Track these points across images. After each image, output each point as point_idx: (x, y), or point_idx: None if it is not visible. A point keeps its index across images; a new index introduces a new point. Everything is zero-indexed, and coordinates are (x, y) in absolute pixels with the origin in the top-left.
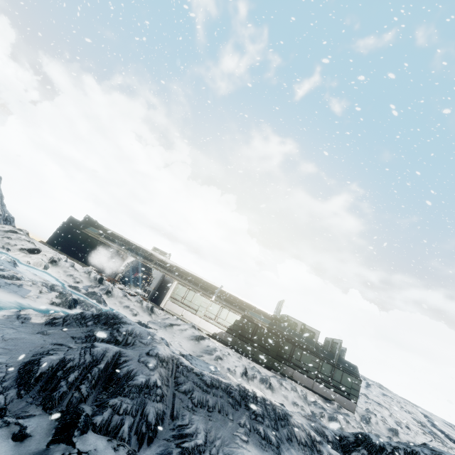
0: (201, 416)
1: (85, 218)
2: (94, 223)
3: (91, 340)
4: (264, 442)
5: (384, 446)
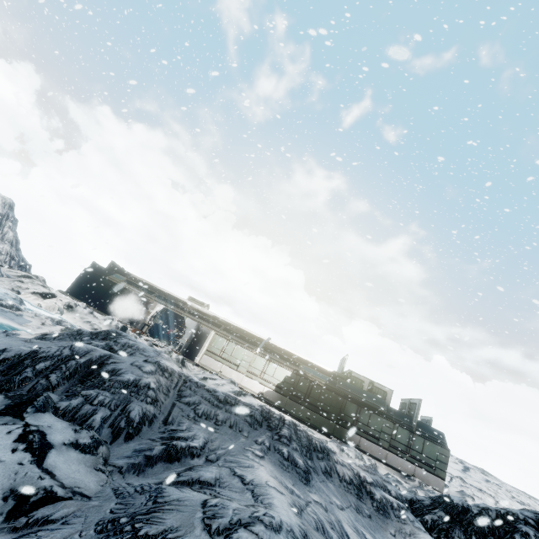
0: (204, 427)
1: (110, 265)
2: (120, 270)
3: None
4: (286, 463)
5: (469, 507)
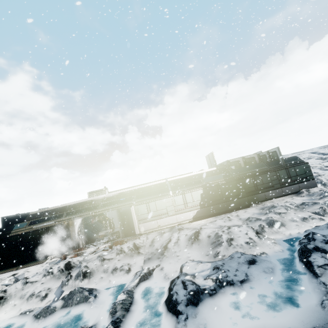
0: None
1: (3, 221)
2: (16, 218)
3: None
4: None
5: None
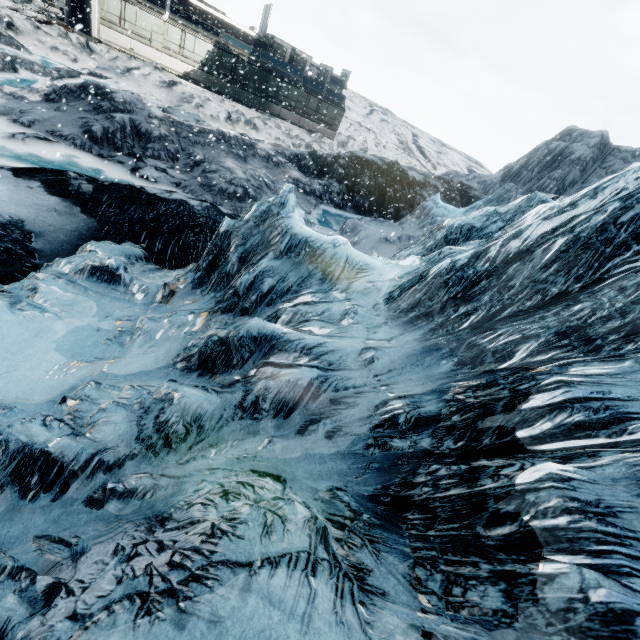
0: (199, 149)
1: None
2: None
3: (102, 112)
4: (237, 157)
5: (323, 156)
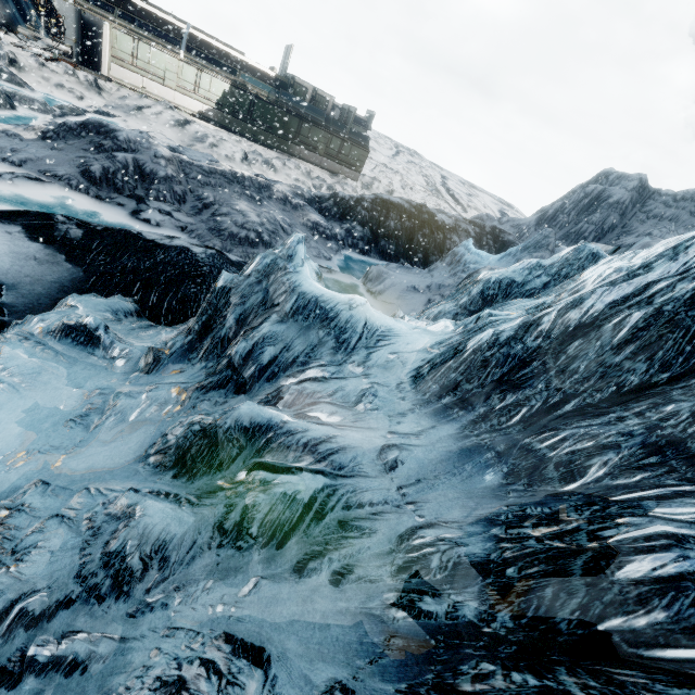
0: (209, 190)
1: None
2: None
3: (103, 151)
4: (250, 199)
5: (345, 198)
